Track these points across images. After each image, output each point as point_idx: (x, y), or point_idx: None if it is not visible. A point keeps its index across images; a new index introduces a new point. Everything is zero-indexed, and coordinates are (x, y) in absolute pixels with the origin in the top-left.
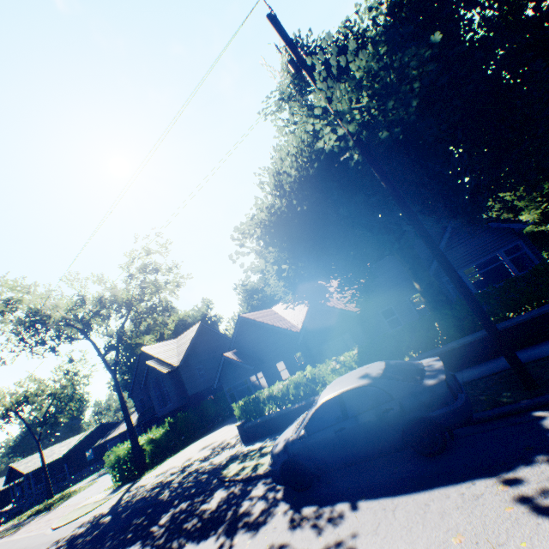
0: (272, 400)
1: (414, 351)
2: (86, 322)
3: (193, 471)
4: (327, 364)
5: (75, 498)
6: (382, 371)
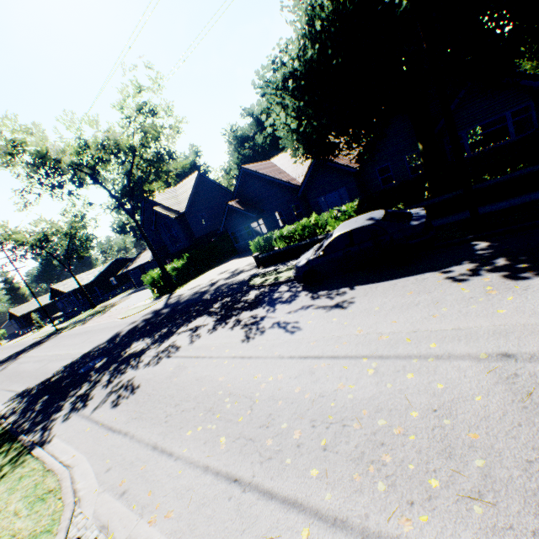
0: (280, 239)
1: (403, 204)
2: (93, 168)
3: (222, 285)
4: (331, 213)
5: (120, 306)
6: (382, 216)
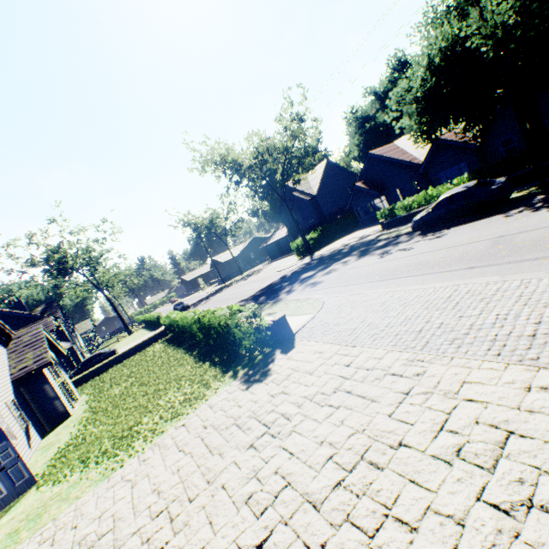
0: (401, 209)
1: (504, 174)
2: (259, 167)
3: (354, 244)
4: (443, 185)
5: (268, 269)
6: (473, 185)
